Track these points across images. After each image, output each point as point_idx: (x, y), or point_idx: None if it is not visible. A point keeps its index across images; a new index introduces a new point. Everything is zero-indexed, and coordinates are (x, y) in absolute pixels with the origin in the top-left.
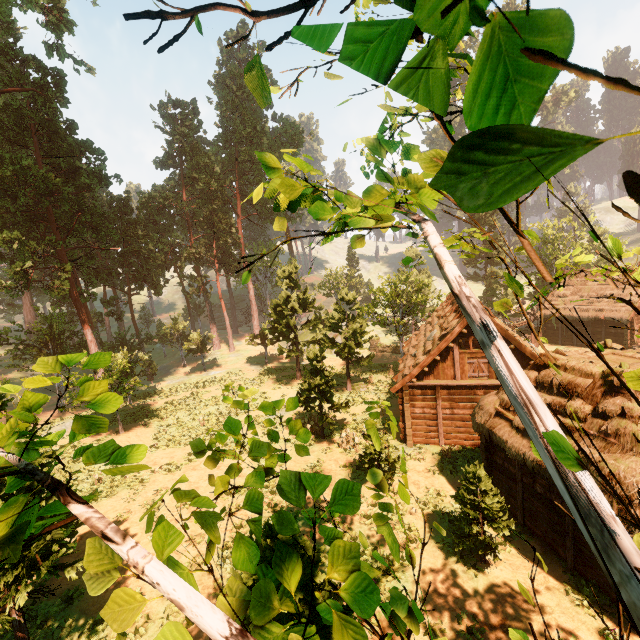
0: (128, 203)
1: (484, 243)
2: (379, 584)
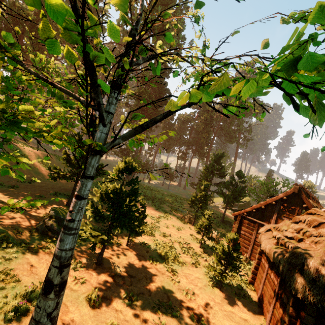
0: (173, 116)
1: None
2: (167, 259)
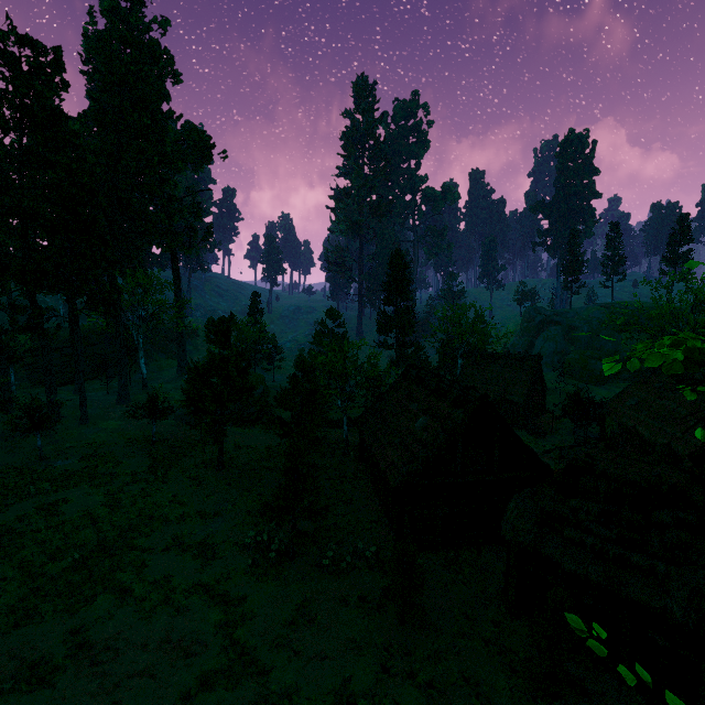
0: None
1: (396, 313)
2: None
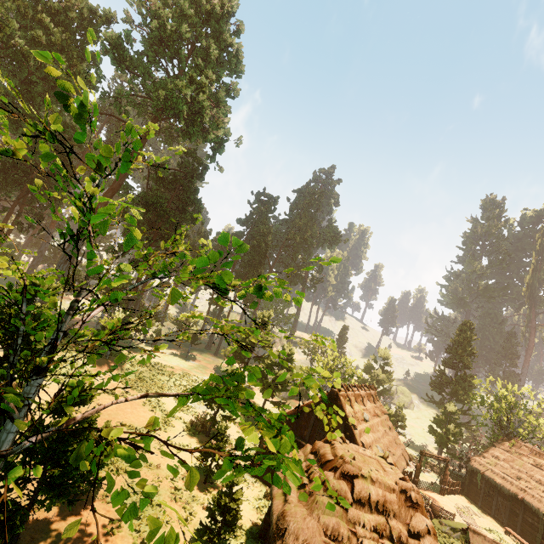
0: (208, 235)
1: (455, 376)
2: (139, 521)
